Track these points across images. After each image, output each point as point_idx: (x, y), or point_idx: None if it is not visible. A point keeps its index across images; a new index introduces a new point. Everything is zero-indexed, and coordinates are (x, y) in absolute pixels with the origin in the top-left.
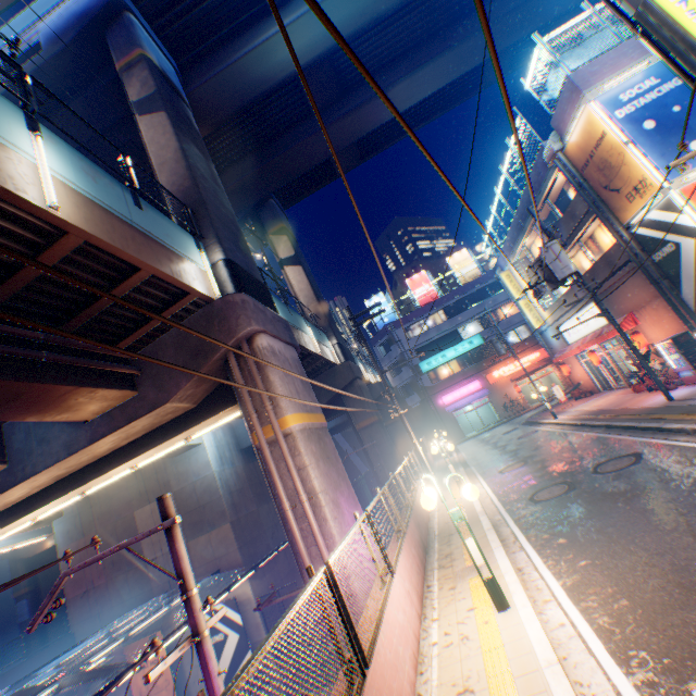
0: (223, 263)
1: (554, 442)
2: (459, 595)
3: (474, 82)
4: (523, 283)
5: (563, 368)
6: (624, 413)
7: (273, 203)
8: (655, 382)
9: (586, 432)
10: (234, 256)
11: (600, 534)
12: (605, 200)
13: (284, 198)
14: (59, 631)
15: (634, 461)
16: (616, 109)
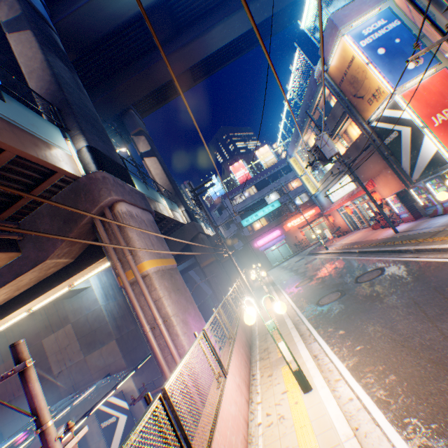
0: (86, 149)
1: (327, 264)
2: (275, 381)
3: (267, 29)
4: (304, 165)
5: (330, 218)
6: (369, 243)
7: (133, 113)
8: (387, 222)
9: (347, 256)
10: (96, 144)
11: (367, 325)
12: (354, 105)
13: (141, 110)
14: None
15: (381, 273)
16: (360, 40)
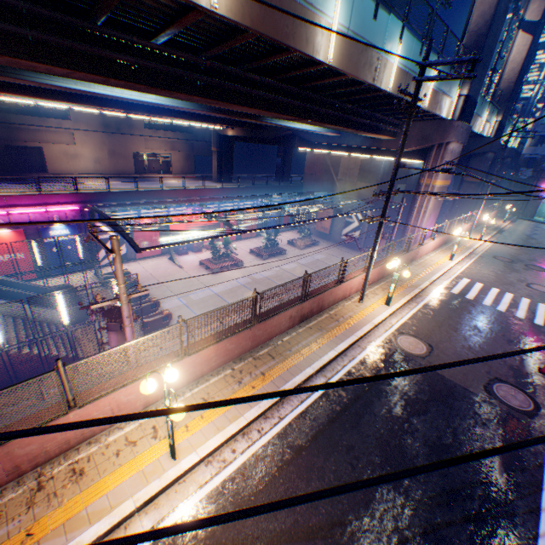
0: (462, 99)
1: None
2: (443, 255)
3: None
4: None
5: None
6: None
7: None
8: None
9: None
10: (471, 91)
11: (490, 269)
12: None
13: None
14: (286, 178)
15: (539, 271)
16: None
